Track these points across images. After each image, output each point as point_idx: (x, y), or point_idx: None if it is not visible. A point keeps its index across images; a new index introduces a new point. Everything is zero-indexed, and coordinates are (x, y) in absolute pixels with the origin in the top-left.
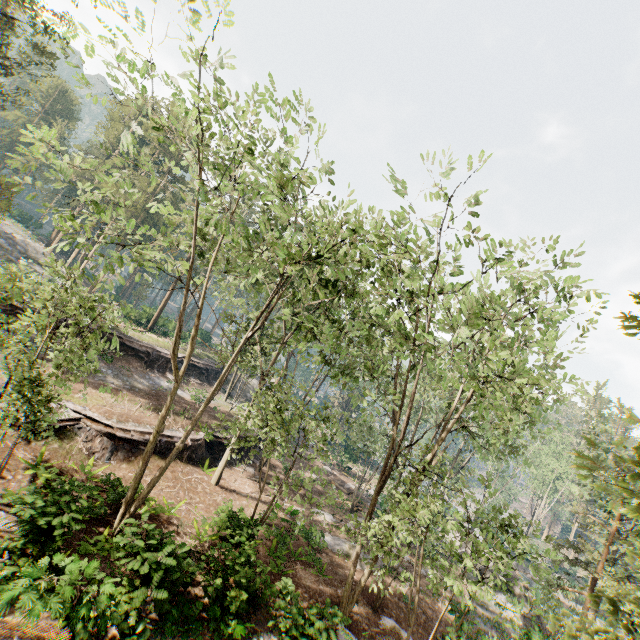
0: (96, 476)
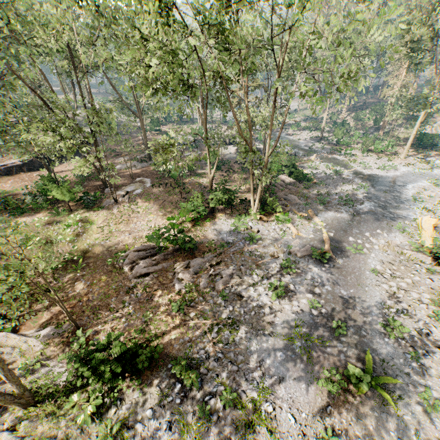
0: None
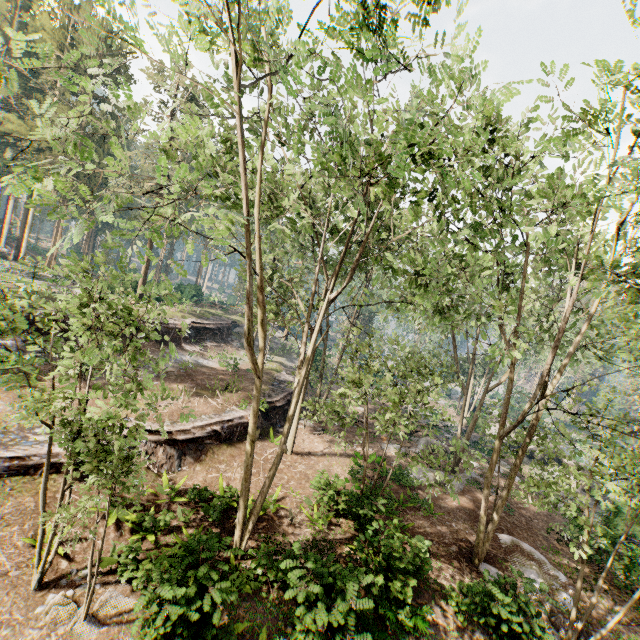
0: (177, 492)
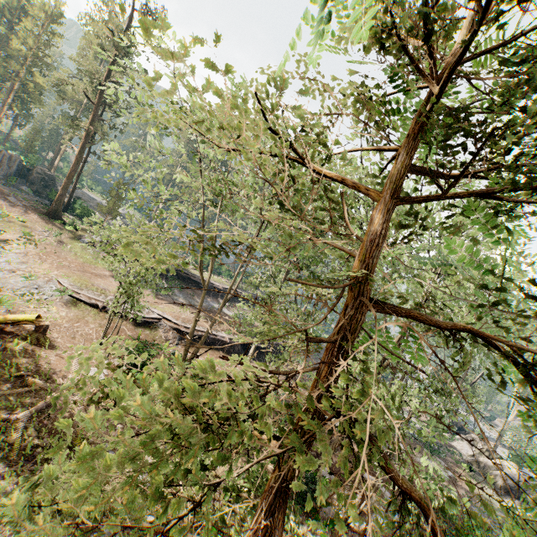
0: (169, 352)
